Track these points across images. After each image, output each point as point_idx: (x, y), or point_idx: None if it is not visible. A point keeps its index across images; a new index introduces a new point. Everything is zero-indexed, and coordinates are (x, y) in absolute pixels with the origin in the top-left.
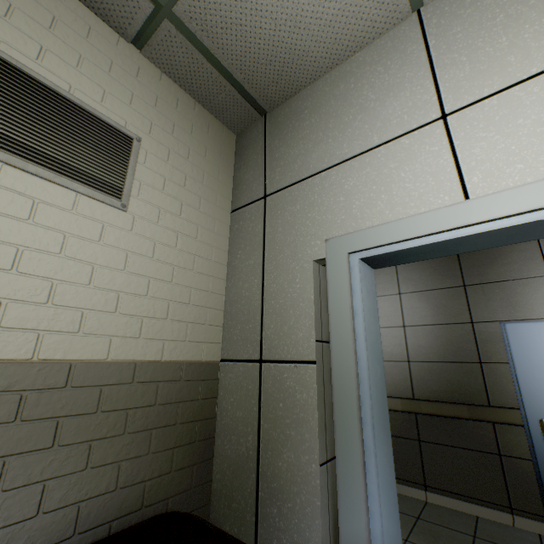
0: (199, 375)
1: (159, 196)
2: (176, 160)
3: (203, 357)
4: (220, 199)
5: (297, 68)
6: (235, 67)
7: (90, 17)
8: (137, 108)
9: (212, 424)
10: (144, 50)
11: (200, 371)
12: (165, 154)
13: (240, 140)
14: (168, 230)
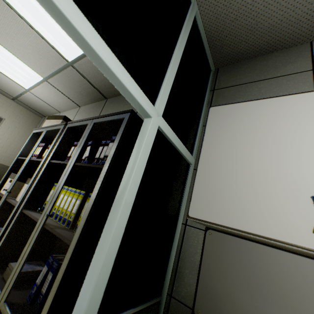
0: (2, 167)
1: (6, 130)
2: (15, 123)
3: (5, 164)
4: (27, 133)
5: (46, 112)
6: (33, 108)
7: (2, 96)
8: (7, 112)
9: (2, 177)
10: (14, 101)
11: (3, 166)
12: (12, 122)
13: (41, 120)
14: (6, 137)
